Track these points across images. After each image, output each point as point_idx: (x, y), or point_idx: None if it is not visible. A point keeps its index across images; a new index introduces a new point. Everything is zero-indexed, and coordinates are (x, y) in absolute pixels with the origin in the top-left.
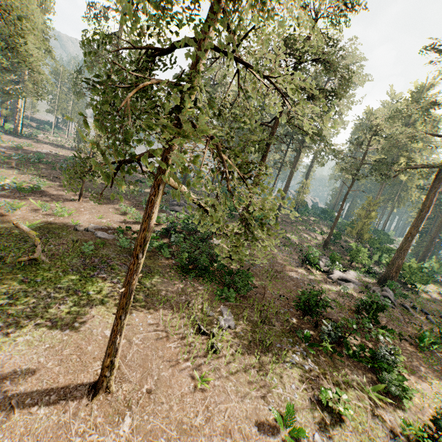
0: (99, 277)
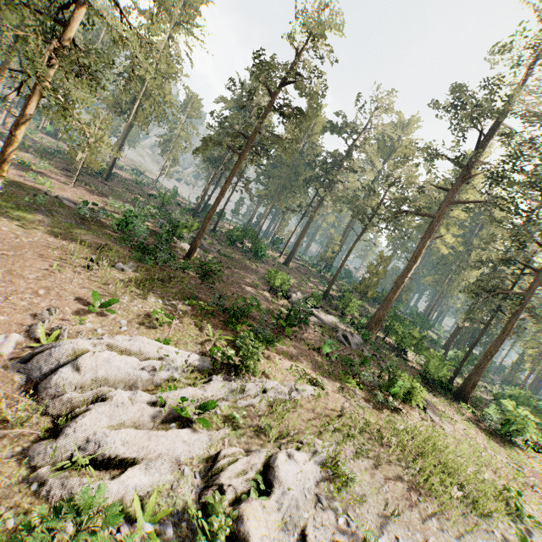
0: (34, 213)
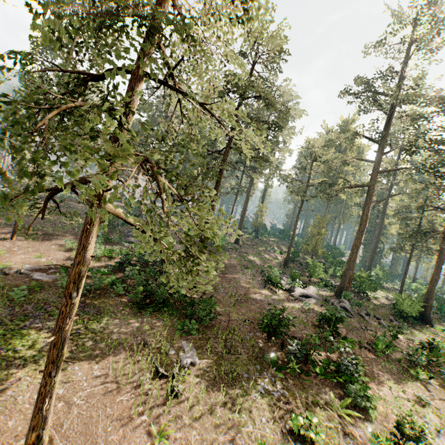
0: (32, 327)
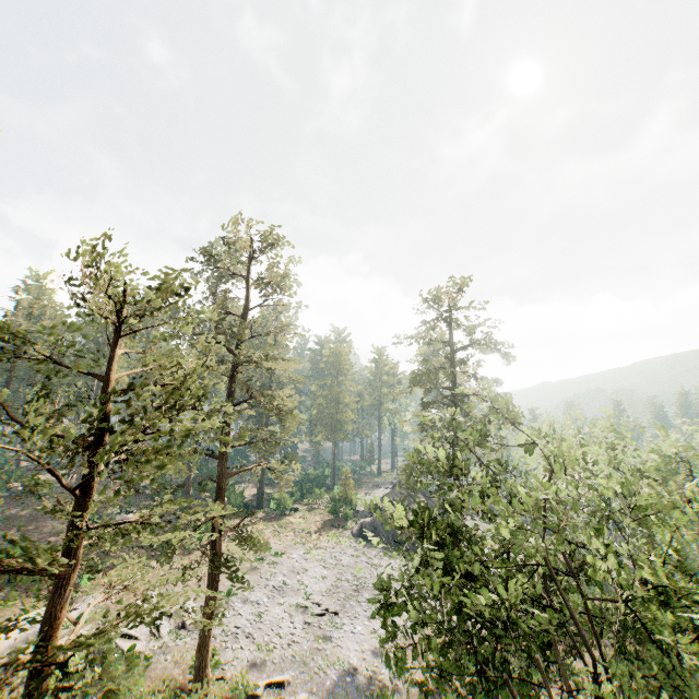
0: None
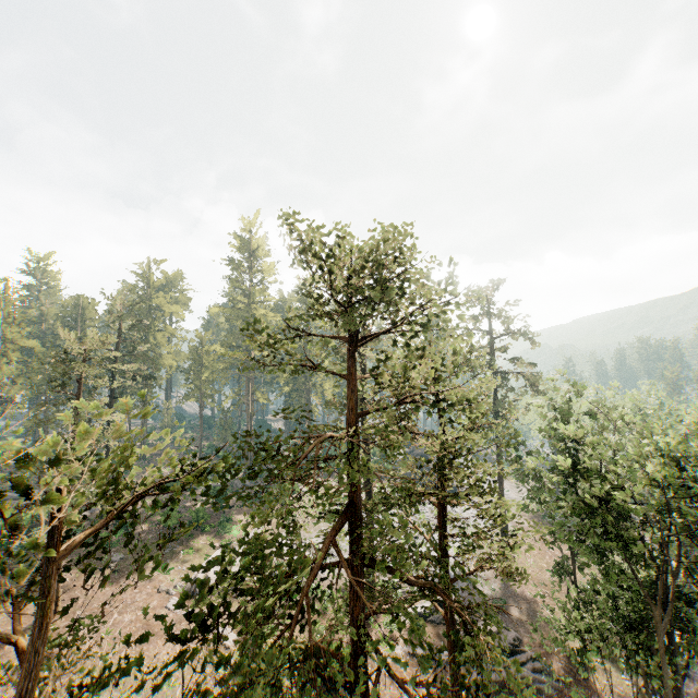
0: None
